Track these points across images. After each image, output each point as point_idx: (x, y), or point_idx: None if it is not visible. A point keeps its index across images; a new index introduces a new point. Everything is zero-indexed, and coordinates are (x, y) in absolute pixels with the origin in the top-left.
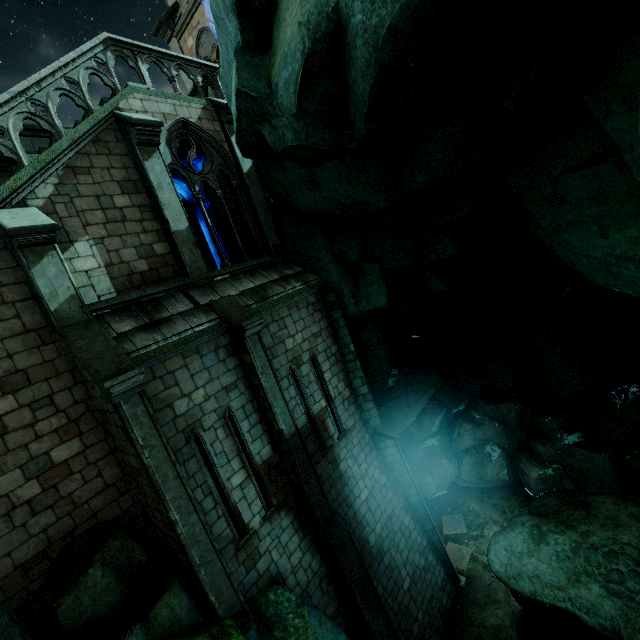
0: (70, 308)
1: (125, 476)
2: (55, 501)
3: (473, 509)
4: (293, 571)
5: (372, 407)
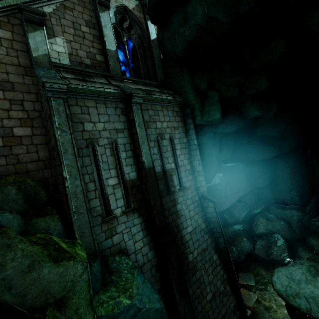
0: (43, 59)
1: (50, 159)
2: (8, 154)
3: (261, 273)
4: (135, 252)
5: (202, 180)
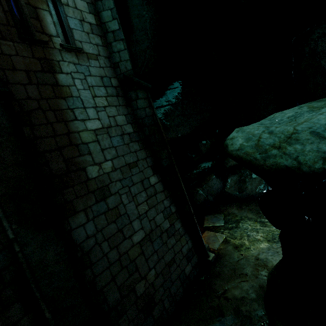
0: None
1: None
2: None
3: (232, 212)
4: None
5: (123, 48)
